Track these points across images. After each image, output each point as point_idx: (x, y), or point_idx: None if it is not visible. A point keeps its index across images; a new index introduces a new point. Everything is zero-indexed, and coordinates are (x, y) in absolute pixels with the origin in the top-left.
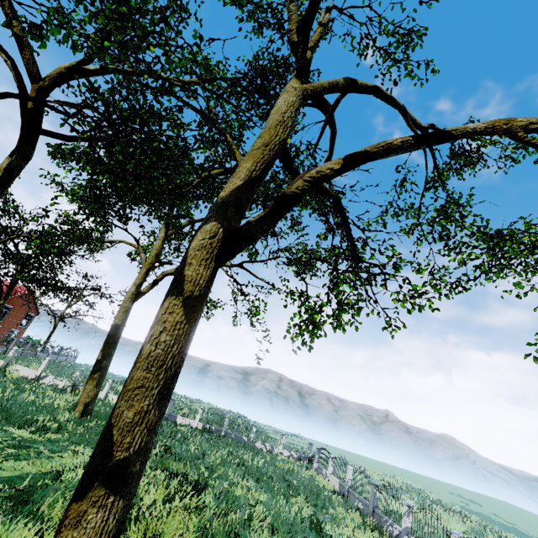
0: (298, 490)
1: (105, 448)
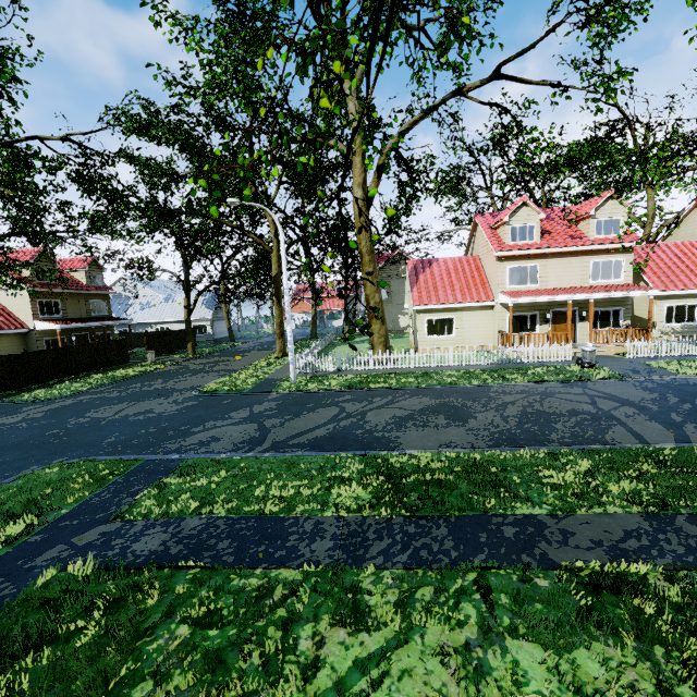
0: None
1: None
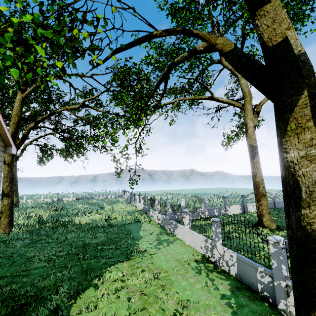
0: (107, 203)
1: (3, 192)
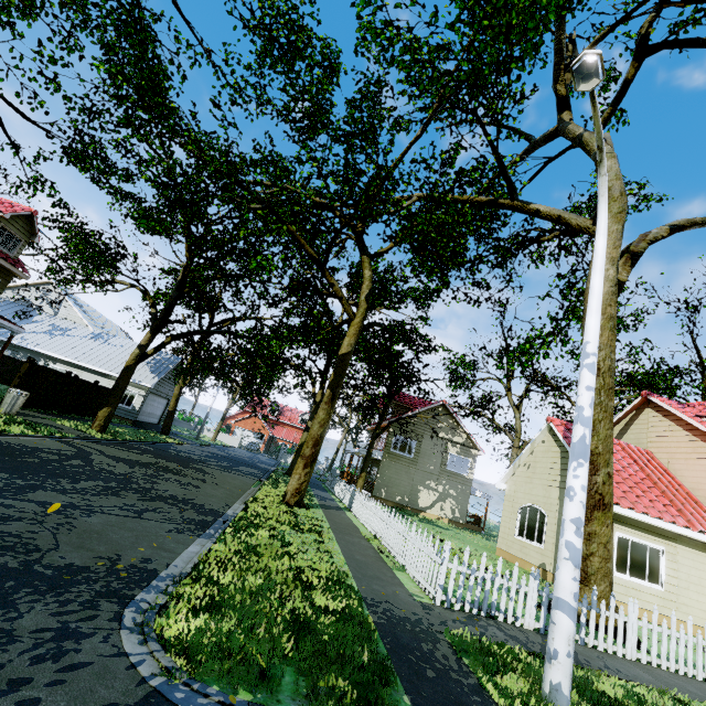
0: None
1: None
